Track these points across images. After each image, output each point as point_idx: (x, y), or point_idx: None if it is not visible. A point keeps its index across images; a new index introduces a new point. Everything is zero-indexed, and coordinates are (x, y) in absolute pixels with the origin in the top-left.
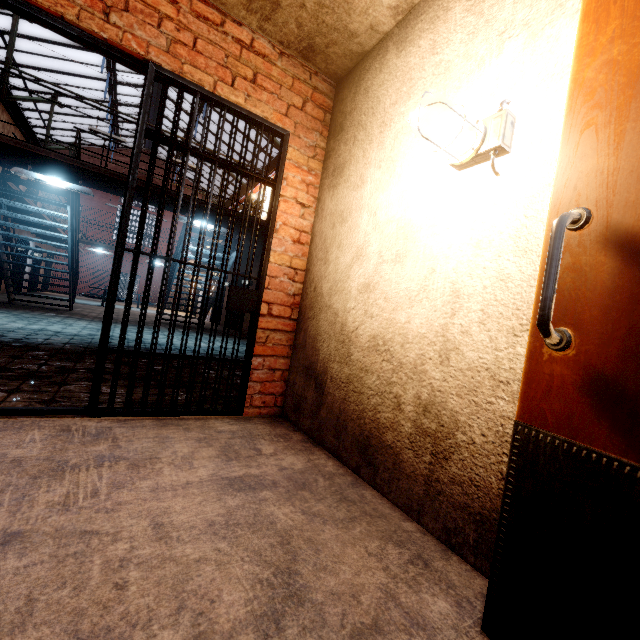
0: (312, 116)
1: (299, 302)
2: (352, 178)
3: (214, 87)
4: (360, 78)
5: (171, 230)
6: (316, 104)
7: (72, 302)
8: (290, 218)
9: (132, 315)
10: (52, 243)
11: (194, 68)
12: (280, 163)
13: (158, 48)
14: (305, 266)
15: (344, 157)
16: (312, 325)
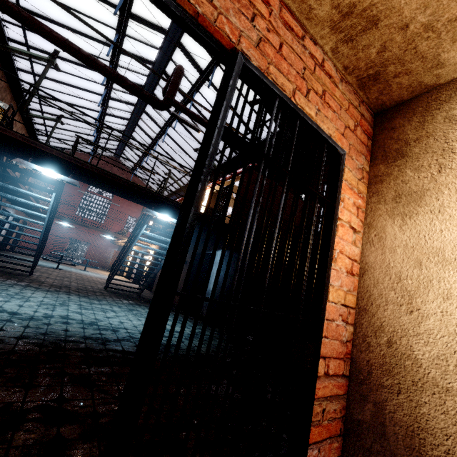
0: (360, 140)
1: (350, 350)
2: (452, 210)
3: (292, 94)
4: (429, 108)
5: (230, 259)
6: (362, 129)
7: (33, 268)
8: (344, 244)
9: (82, 280)
10: (31, 220)
11: (277, 71)
12: (338, 183)
13: (248, 41)
14: (355, 302)
15: (419, 184)
16: (398, 403)
